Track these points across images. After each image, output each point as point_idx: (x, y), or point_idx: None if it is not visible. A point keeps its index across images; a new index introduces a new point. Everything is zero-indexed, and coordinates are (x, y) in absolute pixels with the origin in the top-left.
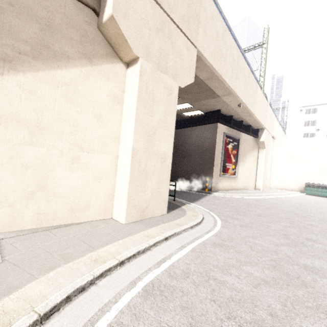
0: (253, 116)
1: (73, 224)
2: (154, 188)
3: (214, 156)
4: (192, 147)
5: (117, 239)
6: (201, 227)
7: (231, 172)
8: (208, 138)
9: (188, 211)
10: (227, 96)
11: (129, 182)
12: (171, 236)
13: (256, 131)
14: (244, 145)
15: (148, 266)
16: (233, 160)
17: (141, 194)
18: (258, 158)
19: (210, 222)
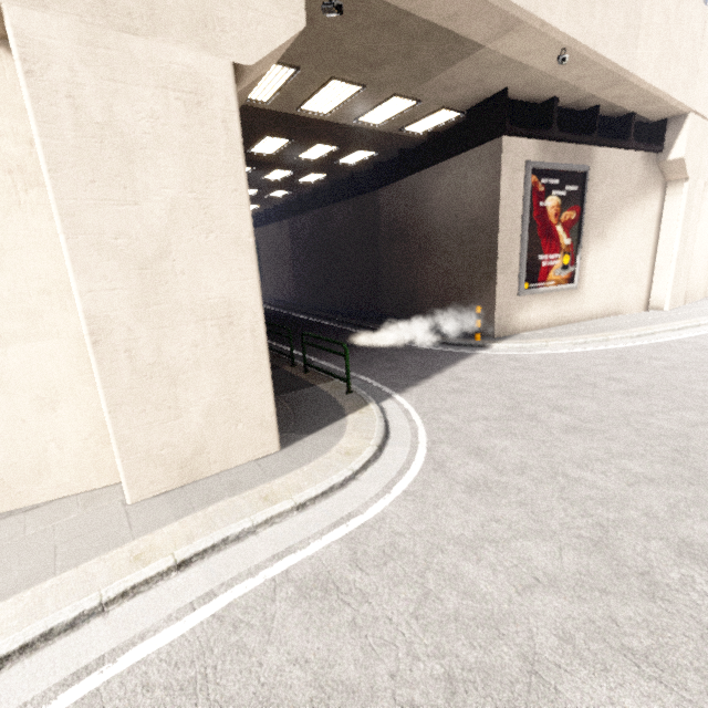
0: (632, 82)
1: (16, 511)
2: (211, 403)
3: (496, 241)
4: (442, 224)
5: (50, 572)
6: (338, 498)
7: (558, 276)
8: (479, 189)
9: (350, 433)
10: (507, 37)
11: (109, 408)
12: (207, 552)
13: (658, 128)
14: (607, 187)
15: (27, 696)
16: (566, 241)
17: (167, 428)
18: (661, 217)
19: (387, 472)
